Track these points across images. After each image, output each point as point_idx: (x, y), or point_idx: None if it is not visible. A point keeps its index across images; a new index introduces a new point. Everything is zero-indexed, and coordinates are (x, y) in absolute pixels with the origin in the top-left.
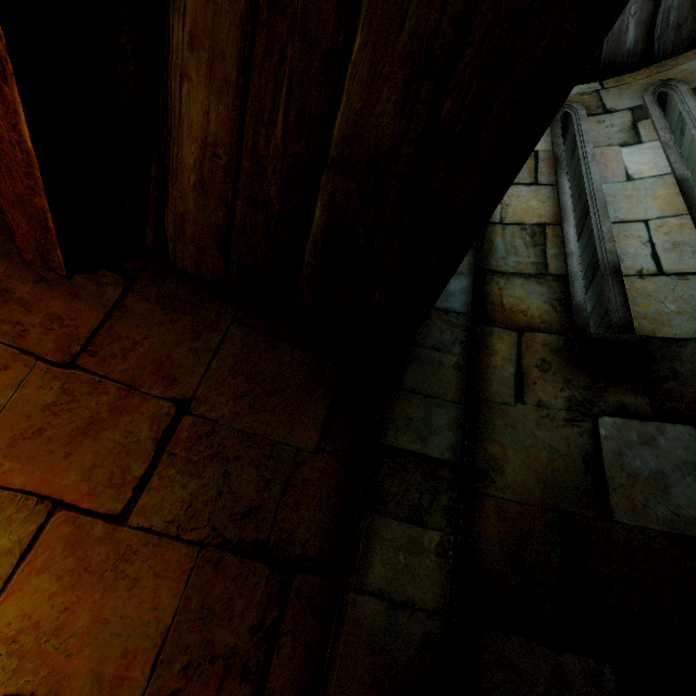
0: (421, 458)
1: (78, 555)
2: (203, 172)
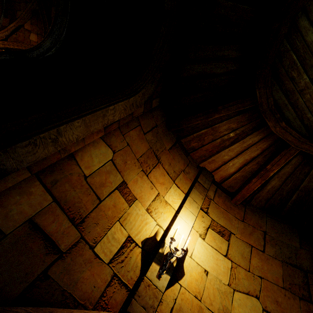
0: None
1: (259, 256)
2: (270, 189)
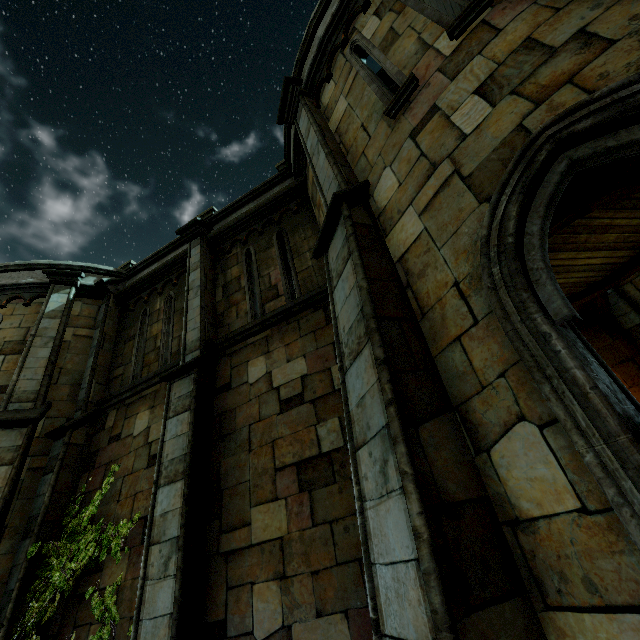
0: (635, 326)
1: None
2: None
